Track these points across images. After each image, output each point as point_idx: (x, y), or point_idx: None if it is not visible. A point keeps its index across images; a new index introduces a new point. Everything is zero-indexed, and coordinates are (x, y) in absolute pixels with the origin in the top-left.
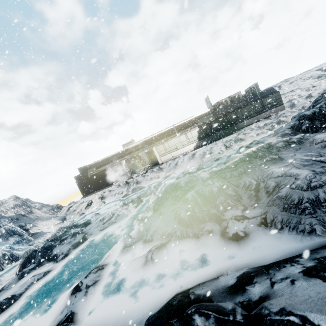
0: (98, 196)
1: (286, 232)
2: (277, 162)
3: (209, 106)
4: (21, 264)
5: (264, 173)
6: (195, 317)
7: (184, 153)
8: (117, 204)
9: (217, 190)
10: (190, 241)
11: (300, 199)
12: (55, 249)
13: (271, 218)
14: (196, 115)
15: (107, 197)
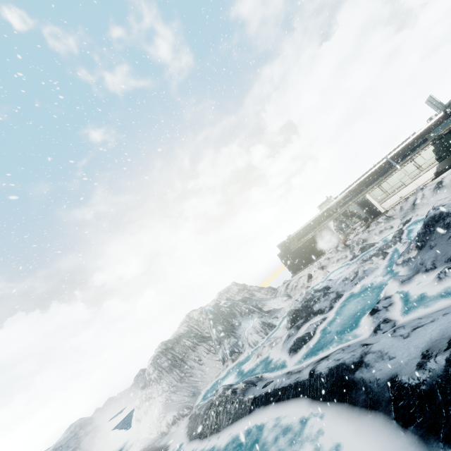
0: (315, 268)
1: None
2: None
3: (437, 108)
4: (290, 321)
5: None
6: None
7: (420, 187)
8: (350, 266)
9: None
10: None
11: None
12: (314, 307)
13: None
14: (419, 130)
15: (328, 266)
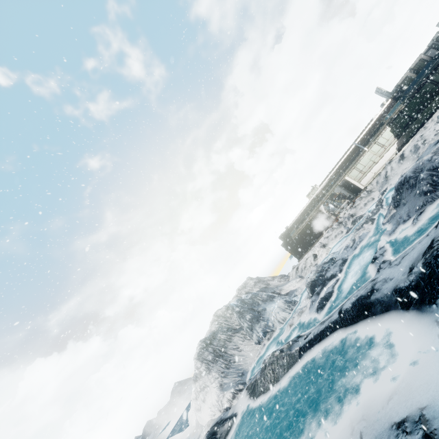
0: (318, 247)
1: None
2: None
3: (385, 95)
4: (310, 291)
5: None
6: None
7: (387, 162)
8: (347, 238)
9: None
10: None
11: None
12: (327, 274)
13: None
14: (376, 116)
15: (329, 243)
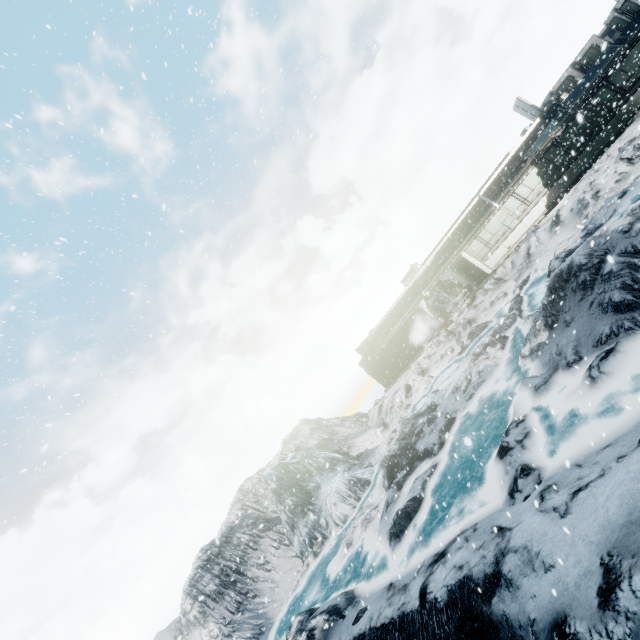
0: (414, 374)
1: None
2: None
3: (530, 114)
4: (386, 476)
5: None
6: None
7: (531, 229)
8: (459, 366)
9: None
10: None
11: None
12: (418, 445)
13: None
14: (514, 148)
15: (431, 368)
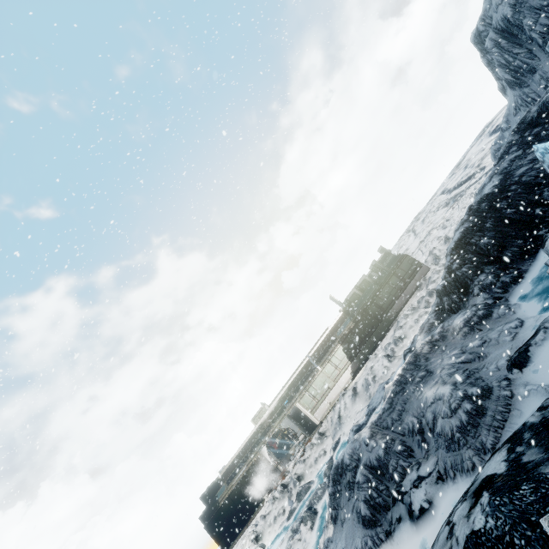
0: (249, 539)
1: (459, 478)
2: (428, 381)
3: (339, 304)
4: None
5: (421, 403)
6: None
7: (341, 392)
8: (284, 538)
9: (384, 452)
10: (386, 548)
11: (452, 430)
12: None
13: (443, 467)
14: (329, 327)
15: (265, 533)
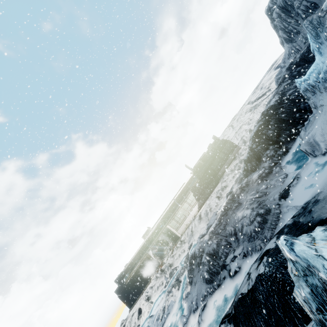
0: (143, 300)
1: (254, 254)
2: (239, 208)
3: (190, 169)
4: None
5: (235, 220)
6: (221, 326)
7: (193, 218)
8: (163, 296)
9: (216, 246)
10: (217, 292)
11: (250, 231)
12: None
13: (246, 250)
14: (185, 182)
15: (152, 295)
